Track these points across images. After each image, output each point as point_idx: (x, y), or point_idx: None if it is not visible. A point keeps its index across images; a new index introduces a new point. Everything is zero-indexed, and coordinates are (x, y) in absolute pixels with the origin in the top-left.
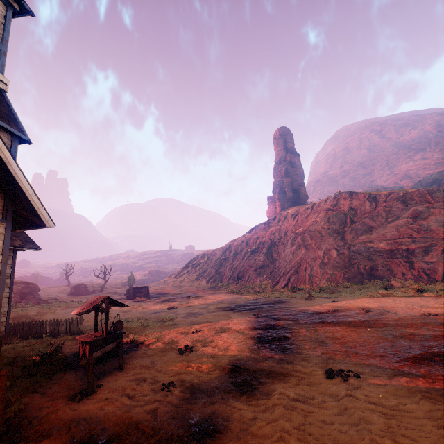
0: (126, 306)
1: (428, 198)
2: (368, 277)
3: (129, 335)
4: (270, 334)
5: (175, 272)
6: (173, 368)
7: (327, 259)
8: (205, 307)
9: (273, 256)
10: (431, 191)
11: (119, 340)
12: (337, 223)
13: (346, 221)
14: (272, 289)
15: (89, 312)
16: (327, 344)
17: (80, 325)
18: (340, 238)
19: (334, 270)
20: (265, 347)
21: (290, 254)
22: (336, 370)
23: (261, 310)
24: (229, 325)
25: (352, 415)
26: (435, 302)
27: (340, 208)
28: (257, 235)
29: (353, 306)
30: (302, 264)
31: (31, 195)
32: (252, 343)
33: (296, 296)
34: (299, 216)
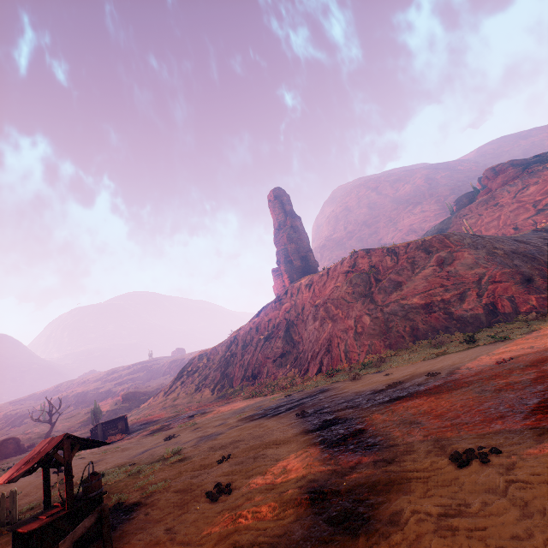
0: (104, 444)
1: (447, 242)
2: (412, 340)
3: (110, 497)
4: (335, 432)
5: (163, 389)
6: (211, 530)
7: (360, 327)
8: (221, 423)
9: (294, 338)
10: (448, 235)
11: (101, 508)
12: (361, 285)
13: (371, 281)
14: (302, 380)
15: (32, 472)
16: (420, 423)
17: (11, 505)
18: (370, 301)
19: (371, 340)
20: (341, 452)
21: (314, 331)
22: (466, 452)
23: (303, 406)
24: (269, 436)
25: (545, 512)
26: (497, 347)
27: (359, 268)
28: (268, 317)
29: (414, 373)
30: (333, 340)
31: None
32: (319, 451)
33: (338, 380)
34: (315, 285)
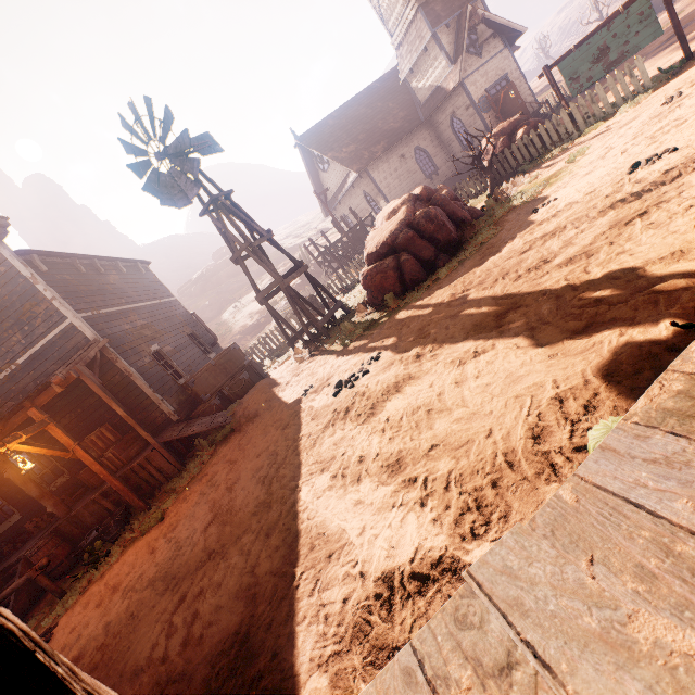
0: None
1: None
2: None
3: None
4: None
5: None
6: None
7: None
8: None
9: None
10: None
11: None
12: None
13: None
14: None
15: None
16: None
17: None
18: None
19: None
20: None
21: None
22: None
23: None
24: None
25: None
26: None
27: None
28: None
29: None
30: None
31: (509, 25)
32: None
33: None
34: None
